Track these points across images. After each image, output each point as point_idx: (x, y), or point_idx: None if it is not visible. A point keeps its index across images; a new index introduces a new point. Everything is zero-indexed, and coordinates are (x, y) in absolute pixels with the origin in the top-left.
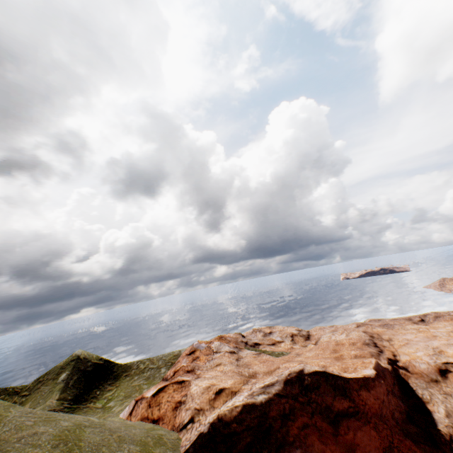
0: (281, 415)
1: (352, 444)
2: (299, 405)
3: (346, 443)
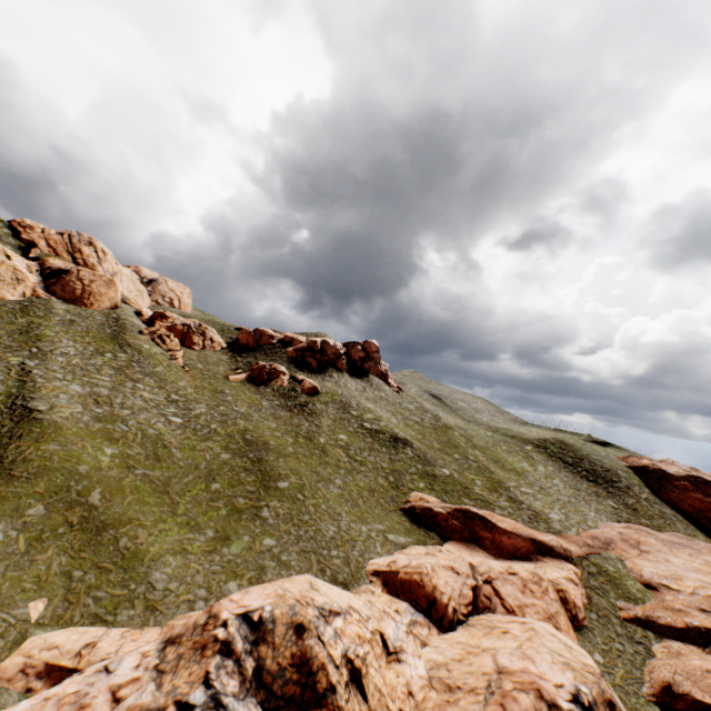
0: (676, 480)
1: (710, 508)
2: (689, 483)
3: (707, 506)
